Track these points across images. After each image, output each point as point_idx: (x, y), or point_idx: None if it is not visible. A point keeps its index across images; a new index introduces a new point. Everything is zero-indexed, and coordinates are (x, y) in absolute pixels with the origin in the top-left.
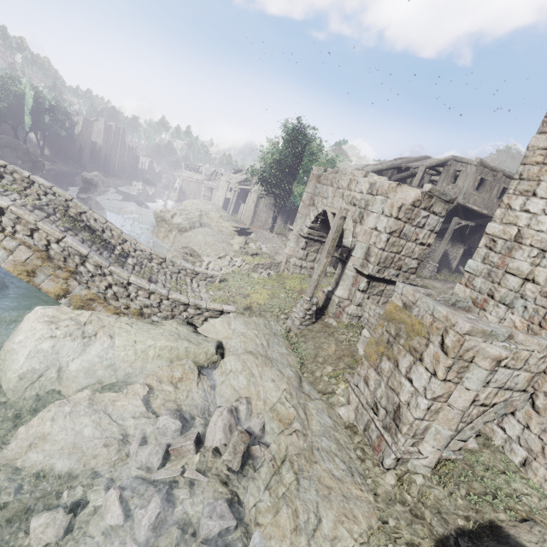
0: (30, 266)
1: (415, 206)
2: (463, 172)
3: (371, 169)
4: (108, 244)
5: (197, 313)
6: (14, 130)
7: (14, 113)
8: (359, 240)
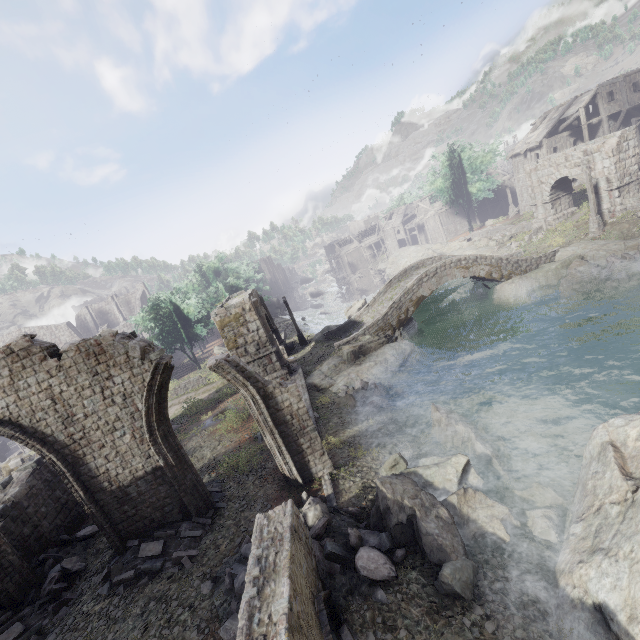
0: (489, 272)
1: (618, 145)
2: (615, 90)
3: (542, 137)
4: None
5: (545, 258)
6: None
7: None
8: (598, 178)
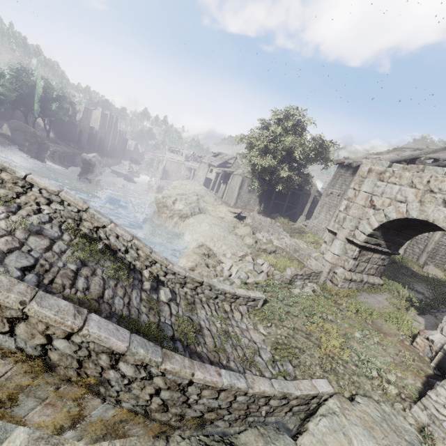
0: (4, 389)
1: None
2: None
3: (389, 160)
4: (134, 272)
5: (281, 403)
6: (25, 115)
7: (26, 101)
8: None
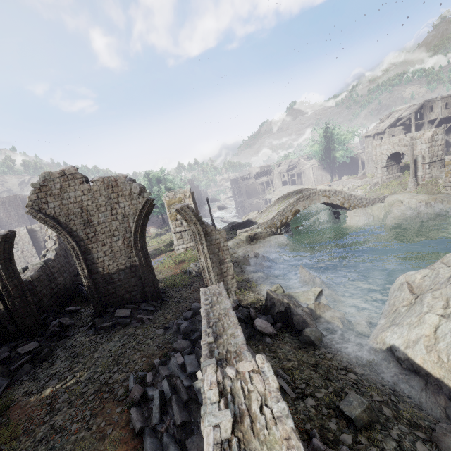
0: (343, 202)
1: (432, 136)
2: (434, 105)
3: (386, 127)
4: None
5: (378, 200)
6: None
7: None
8: (417, 155)
